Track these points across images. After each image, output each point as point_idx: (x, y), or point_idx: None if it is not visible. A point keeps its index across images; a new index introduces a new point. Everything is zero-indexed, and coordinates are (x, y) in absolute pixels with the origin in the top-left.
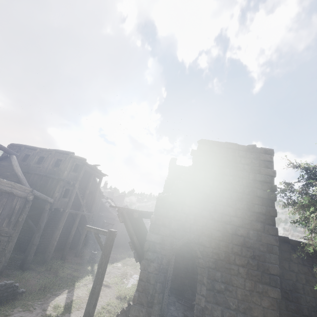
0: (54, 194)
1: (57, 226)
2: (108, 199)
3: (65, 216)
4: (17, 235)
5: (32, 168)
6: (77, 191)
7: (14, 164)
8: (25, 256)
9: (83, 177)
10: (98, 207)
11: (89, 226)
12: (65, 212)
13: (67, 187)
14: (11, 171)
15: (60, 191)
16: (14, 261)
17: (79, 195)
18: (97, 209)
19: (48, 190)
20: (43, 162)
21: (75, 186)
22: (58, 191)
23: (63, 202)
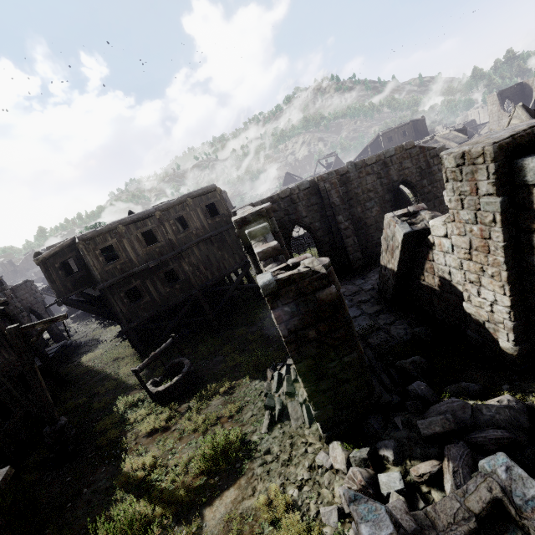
0: None
1: None
2: None
3: None
4: None
5: None
6: None
7: None
8: None
9: None
10: None
11: None
12: None
13: None
14: None
15: None
16: None
17: None
18: None
19: None
20: None
21: None
22: None
23: None
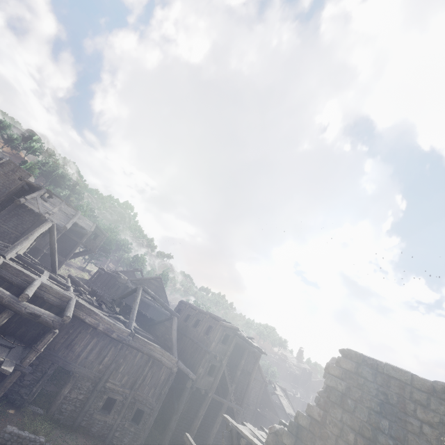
0: (198, 369)
1: (197, 413)
2: (278, 390)
3: (207, 402)
4: (157, 409)
5: (189, 331)
6: (225, 370)
7: (173, 327)
8: (161, 440)
9: (239, 349)
10: (258, 400)
11: (187, 435)
12: (207, 396)
13: (213, 362)
14: (170, 334)
15: (205, 366)
16: (154, 441)
17: (227, 376)
18: (257, 403)
19: (195, 362)
20: (198, 326)
21: (222, 363)
22: (203, 366)
23: (207, 382)
